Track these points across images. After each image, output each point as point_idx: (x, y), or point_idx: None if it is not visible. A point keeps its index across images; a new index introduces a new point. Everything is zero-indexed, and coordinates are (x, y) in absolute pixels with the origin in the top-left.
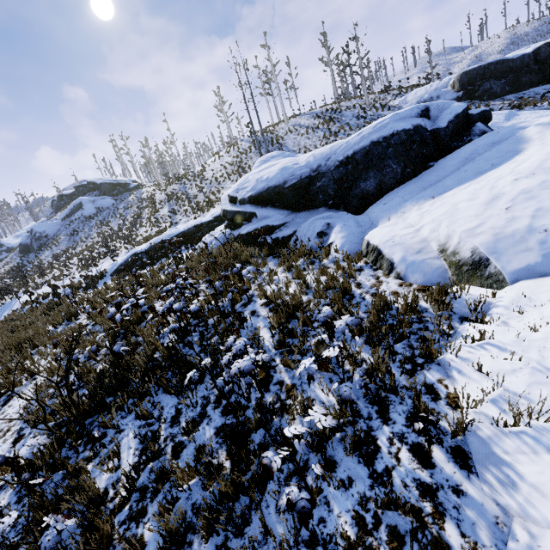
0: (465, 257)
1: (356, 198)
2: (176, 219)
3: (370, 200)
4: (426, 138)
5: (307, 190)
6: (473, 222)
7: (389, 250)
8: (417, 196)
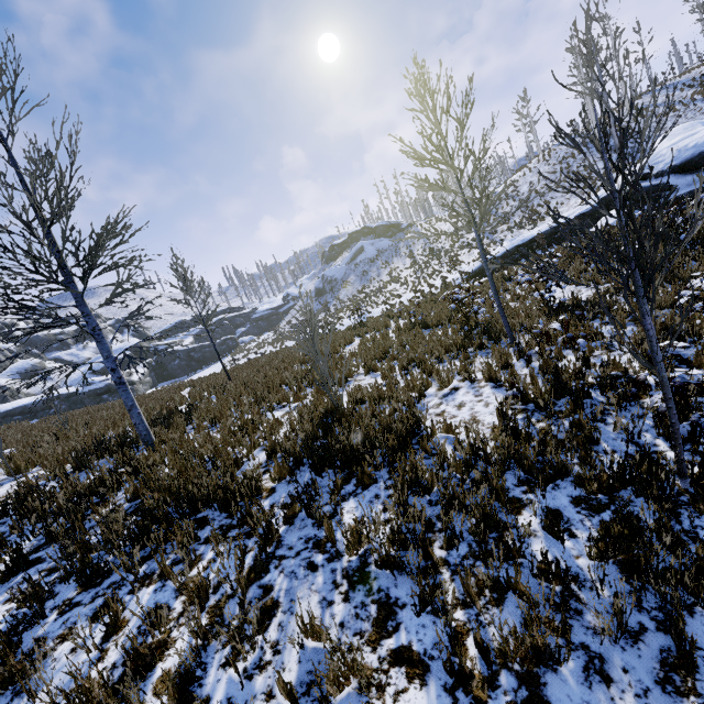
0: None
1: None
2: (497, 238)
3: None
4: None
5: None
6: None
7: None
8: None
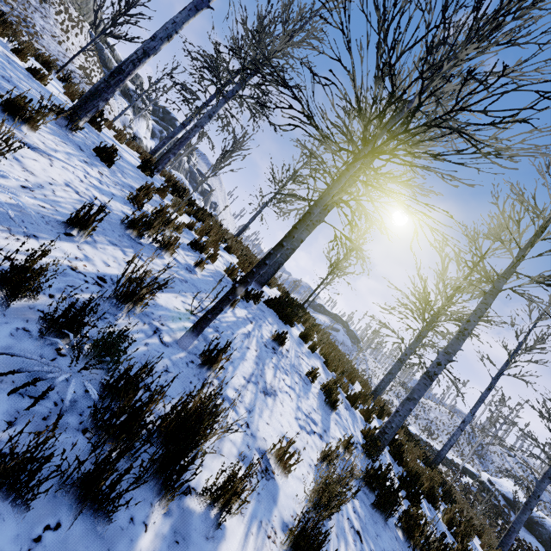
0: None
1: None
2: (407, 419)
3: None
4: None
5: (532, 523)
6: None
7: None
8: None
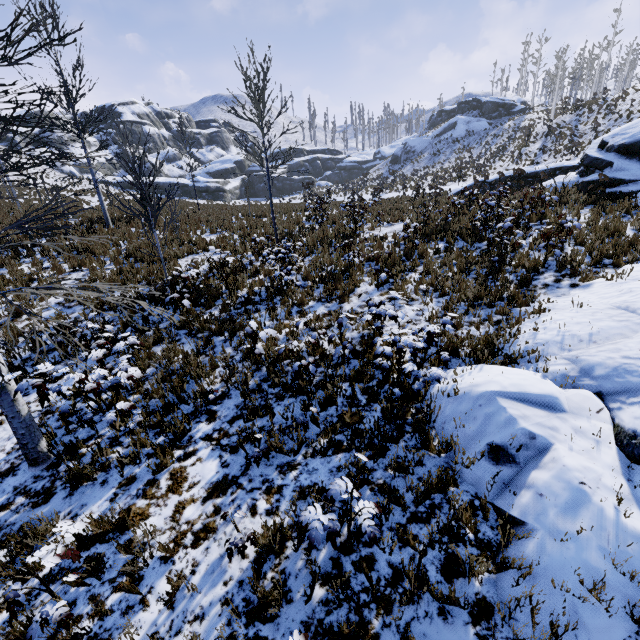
0: None
1: None
2: (540, 159)
3: None
4: None
5: None
6: None
7: None
8: None
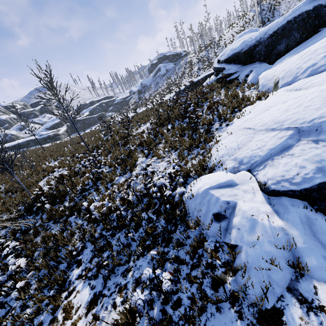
0: (276, 81)
1: (274, 55)
2: (200, 73)
3: (281, 55)
4: (321, 13)
5: (252, 53)
6: (288, 66)
7: (260, 81)
8: (293, 53)
